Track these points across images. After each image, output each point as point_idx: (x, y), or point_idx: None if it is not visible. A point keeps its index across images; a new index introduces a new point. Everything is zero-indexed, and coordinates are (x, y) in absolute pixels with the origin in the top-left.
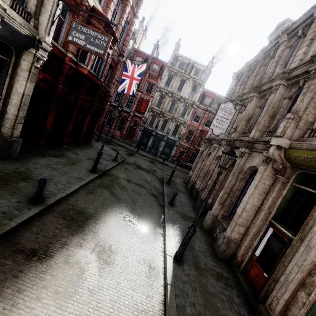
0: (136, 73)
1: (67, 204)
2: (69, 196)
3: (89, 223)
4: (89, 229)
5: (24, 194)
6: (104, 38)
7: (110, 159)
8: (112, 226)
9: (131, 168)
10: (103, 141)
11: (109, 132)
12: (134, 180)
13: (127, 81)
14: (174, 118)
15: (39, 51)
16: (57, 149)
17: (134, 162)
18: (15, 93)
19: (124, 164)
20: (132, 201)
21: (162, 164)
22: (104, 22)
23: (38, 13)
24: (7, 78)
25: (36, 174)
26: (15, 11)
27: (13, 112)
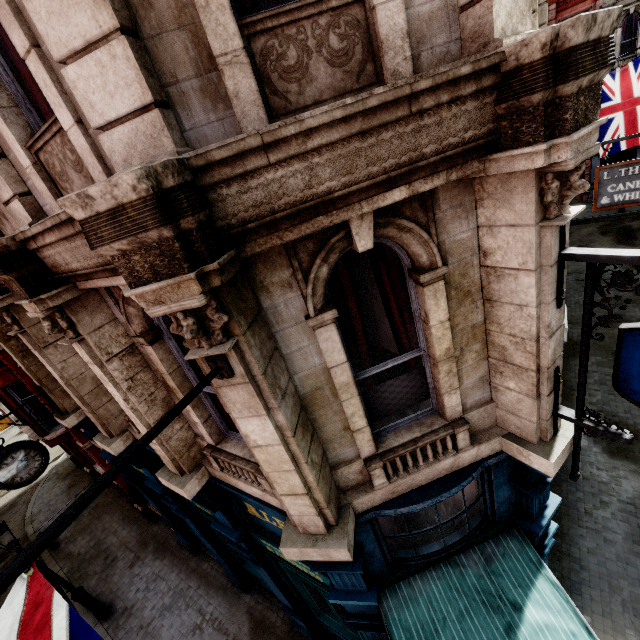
0: (637, 85)
1: None
2: None
3: None
4: None
5: None
6: None
7: (633, 293)
8: None
9: None
10: None
11: None
12: None
13: (615, 121)
14: None
15: None
16: None
17: None
18: None
19: None
20: None
21: None
22: None
23: None
24: None
25: (625, 416)
26: None
27: None
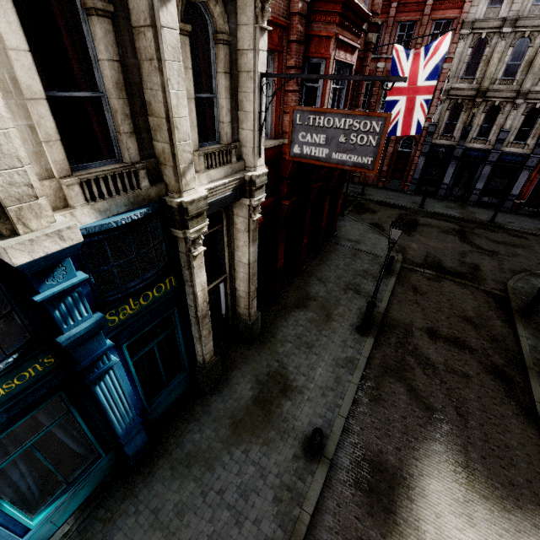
0: (422, 73)
1: (351, 444)
2: (347, 417)
3: (399, 501)
4: (404, 519)
5: (296, 434)
6: (371, 124)
7: (379, 271)
8: (440, 507)
9: (423, 281)
10: (350, 208)
11: (354, 174)
12: (440, 328)
13: (398, 104)
14: (520, 95)
15: (254, 197)
16: (295, 282)
17: (424, 255)
18: (238, 264)
19: (407, 271)
20: (456, 412)
21: (487, 228)
22: (338, 11)
23: (236, 127)
24: (225, 248)
25: (292, 371)
26: (211, 164)
27: (243, 289)
